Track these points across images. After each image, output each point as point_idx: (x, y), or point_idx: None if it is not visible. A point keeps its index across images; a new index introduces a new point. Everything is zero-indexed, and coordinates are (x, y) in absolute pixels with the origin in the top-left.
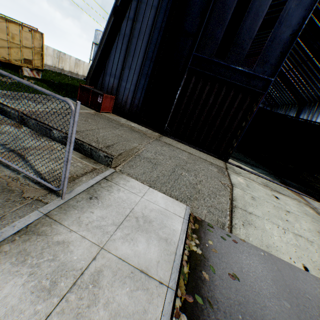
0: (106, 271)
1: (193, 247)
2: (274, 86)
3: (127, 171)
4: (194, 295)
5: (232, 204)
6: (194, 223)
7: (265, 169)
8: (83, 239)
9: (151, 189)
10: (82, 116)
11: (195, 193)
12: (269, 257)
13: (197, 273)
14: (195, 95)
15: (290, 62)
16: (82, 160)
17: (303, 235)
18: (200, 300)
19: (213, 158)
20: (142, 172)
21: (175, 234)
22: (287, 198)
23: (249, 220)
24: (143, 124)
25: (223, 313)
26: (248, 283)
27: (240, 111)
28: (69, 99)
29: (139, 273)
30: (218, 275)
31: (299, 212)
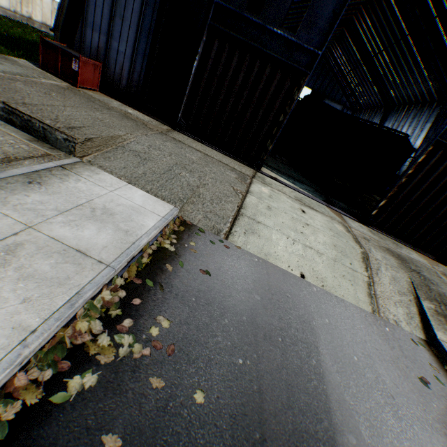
0: (30, 246)
1: (165, 245)
2: (359, 79)
3: (99, 163)
4: (145, 280)
5: (239, 212)
6: (179, 226)
7: (313, 187)
8: (6, 217)
9: (130, 185)
10: (43, 87)
11: (193, 197)
12: (263, 264)
13: (158, 265)
14: (218, 71)
15: (381, 41)
16: (30, 143)
17: (315, 248)
18: (150, 284)
19: (240, 165)
20: (122, 166)
21: (142, 229)
22: (319, 214)
23: (255, 229)
24: (149, 112)
25: (174, 295)
26: (221, 279)
27: (277, 99)
28: (27, 63)
29: (74, 252)
30: (186, 269)
31: (323, 227)
